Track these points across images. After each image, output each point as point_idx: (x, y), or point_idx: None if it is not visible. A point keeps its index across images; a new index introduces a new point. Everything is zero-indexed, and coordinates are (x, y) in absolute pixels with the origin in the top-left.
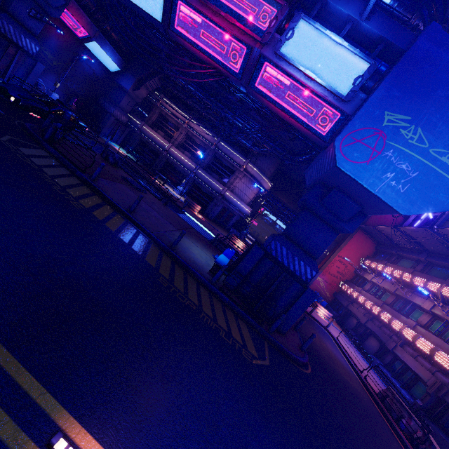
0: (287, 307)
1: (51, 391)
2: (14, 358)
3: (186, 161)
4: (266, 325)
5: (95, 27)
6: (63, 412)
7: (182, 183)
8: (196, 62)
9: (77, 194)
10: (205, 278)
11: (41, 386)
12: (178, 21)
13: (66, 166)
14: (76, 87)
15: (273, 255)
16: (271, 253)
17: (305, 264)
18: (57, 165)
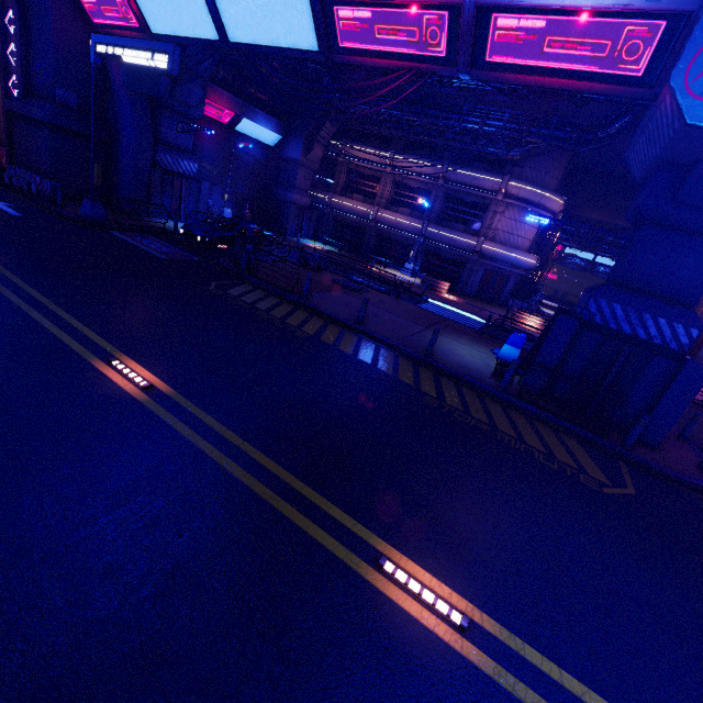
0: (650, 402)
1: (361, 523)
2: (319, 494)
3: (406, 221)
4: (616, 438)
5: (238, 101)
6: (379, 540)
7: (409, 258)
8: (378, 71)
9: (297, 322)
10: (489, 386)
11: (350, 518)
12: (339, 35)
13: (273, 293)
14: (243, 188)
15: (598, 323)
16: (593, 320)
17: (670, 322)
18: (265, 296)
